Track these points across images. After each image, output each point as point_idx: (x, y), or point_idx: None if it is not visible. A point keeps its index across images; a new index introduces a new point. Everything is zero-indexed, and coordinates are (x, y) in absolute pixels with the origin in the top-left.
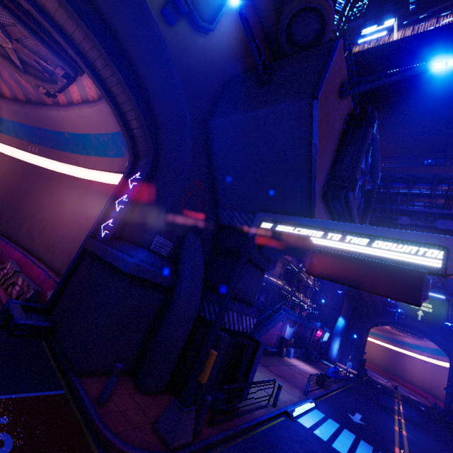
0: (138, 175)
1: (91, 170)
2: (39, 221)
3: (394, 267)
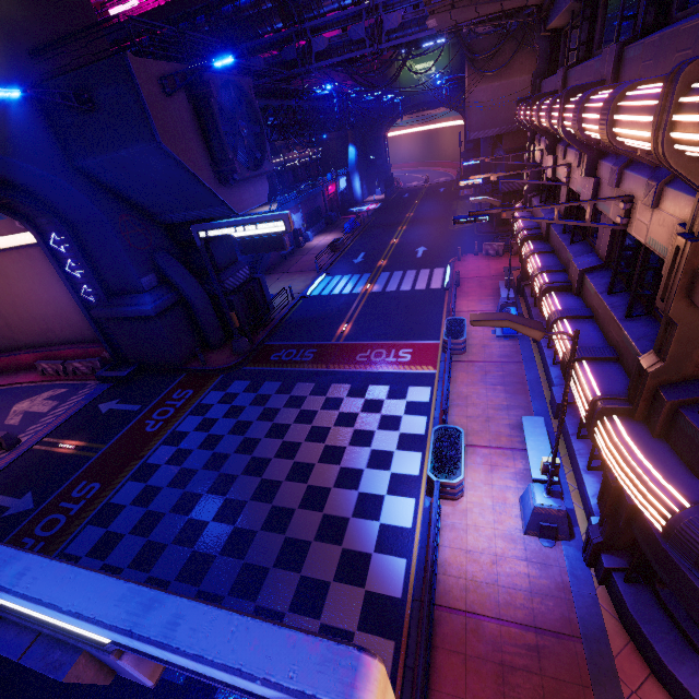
0: (55, 236)
1: None
2: None
3: (272, 238)
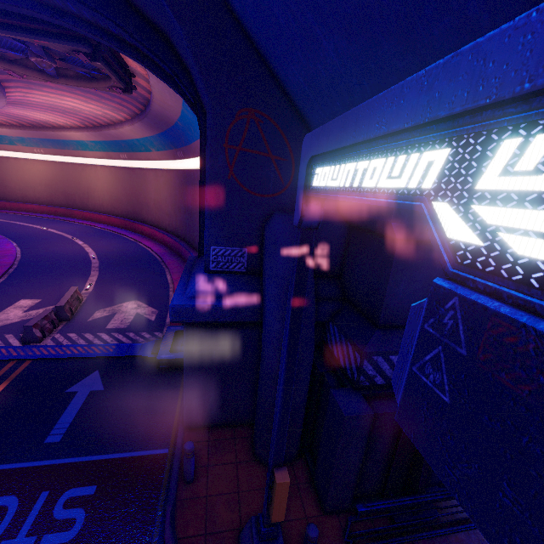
0: None
1: None
2: None
3: None
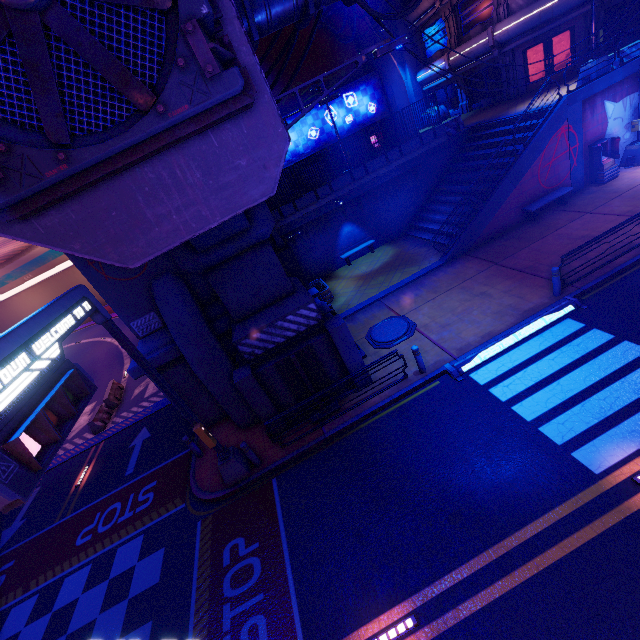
0: None
1: None
2: None
3: None
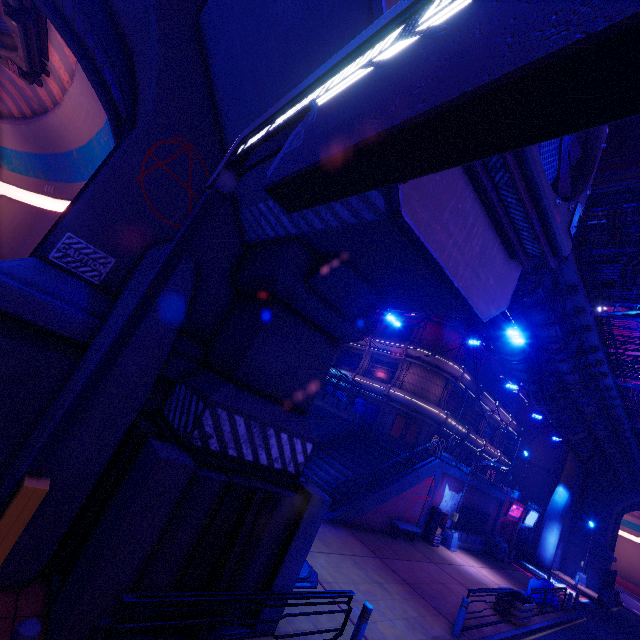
0: None
1: None
2: None
3: None
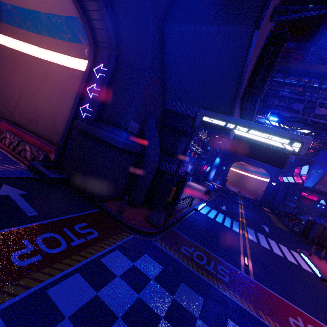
0: (102, 66)
1: (45, 50)
2: (10, 96)
3: (276, 150)
